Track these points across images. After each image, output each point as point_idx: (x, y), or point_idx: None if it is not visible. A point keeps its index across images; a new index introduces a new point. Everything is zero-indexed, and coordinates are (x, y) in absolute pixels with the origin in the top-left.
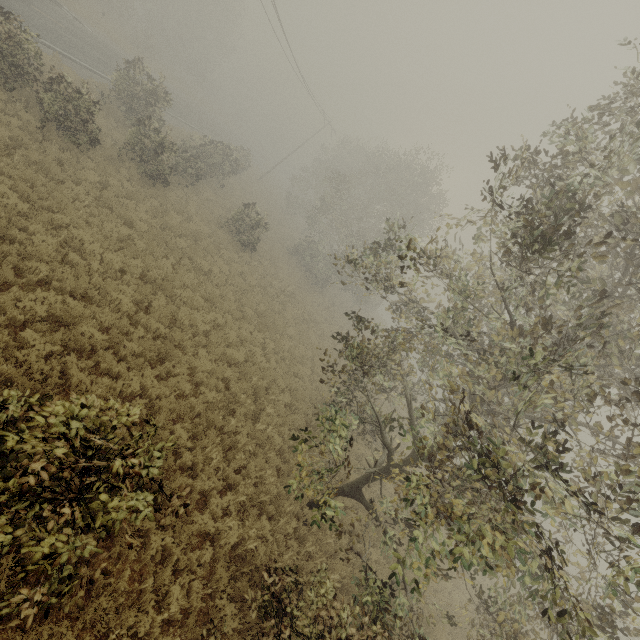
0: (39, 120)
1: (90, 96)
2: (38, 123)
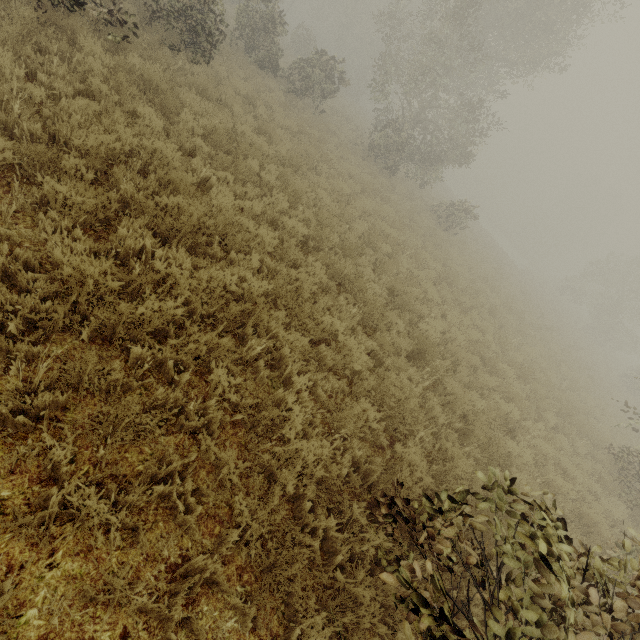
0: None
1: None
2: None
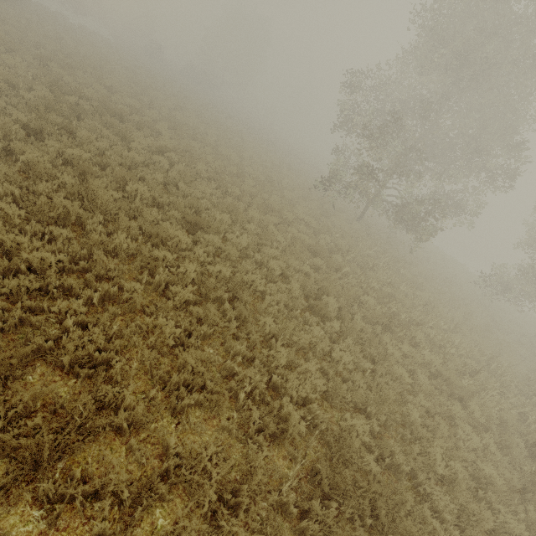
0: None
1: None
2: None
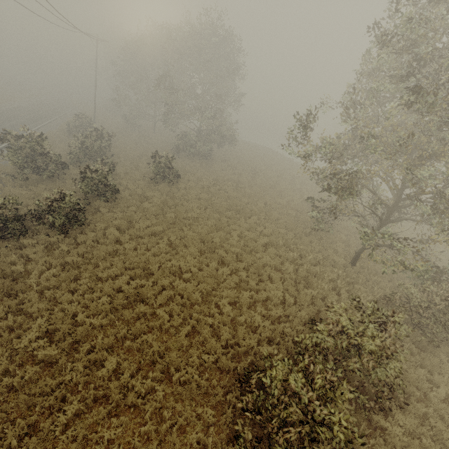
0: (58, 233)
1: (63, 193)
2: (62, 235)
